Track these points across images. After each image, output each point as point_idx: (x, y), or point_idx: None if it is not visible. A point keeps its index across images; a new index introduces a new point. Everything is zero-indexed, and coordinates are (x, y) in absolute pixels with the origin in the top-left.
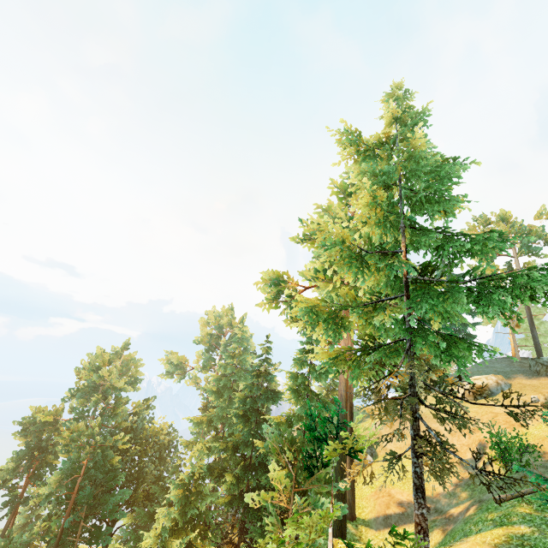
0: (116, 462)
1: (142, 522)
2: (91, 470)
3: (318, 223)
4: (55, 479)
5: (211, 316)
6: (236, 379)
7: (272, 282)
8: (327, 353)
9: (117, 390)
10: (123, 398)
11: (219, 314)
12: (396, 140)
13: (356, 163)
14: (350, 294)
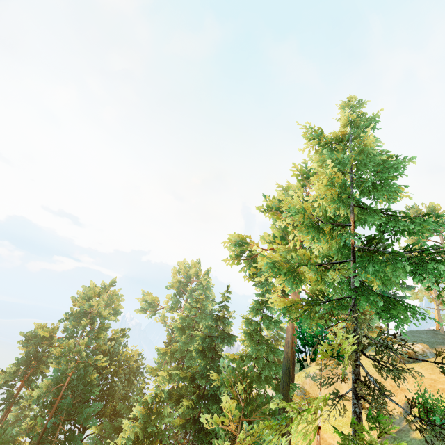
0: (94, 378)
1: (108, 433)
2: (74, 381)
3: (279, 199)
4: (45, 385)
5: (182, 266)
6: (197, 321)
7: (237, 243)
8: (283, 301)
9: (102, 317)
10: (106, 325)
11: (188, 266)
12: (350, 138)
13: (317, 152)
14: (306, 255)
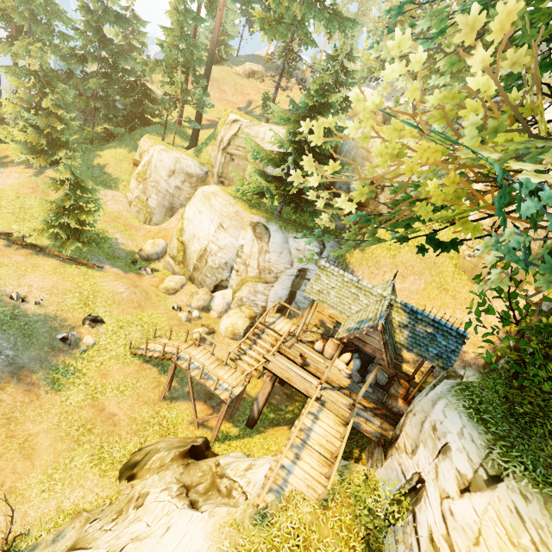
0: None
1: None
2: None
3: None
4: None
5: None
6: None
7: None
8: (262, 14)
9: None
10: None
11: None
12: None
13: None
14: None
